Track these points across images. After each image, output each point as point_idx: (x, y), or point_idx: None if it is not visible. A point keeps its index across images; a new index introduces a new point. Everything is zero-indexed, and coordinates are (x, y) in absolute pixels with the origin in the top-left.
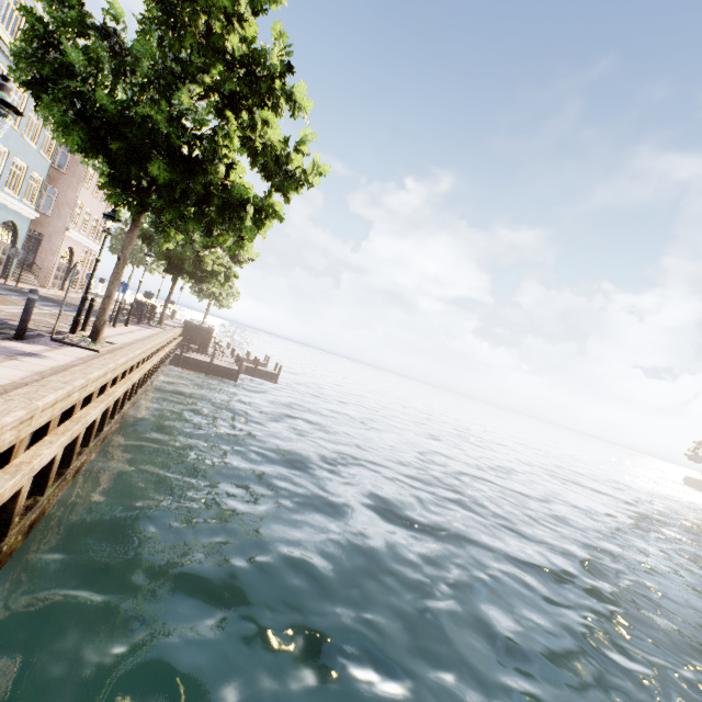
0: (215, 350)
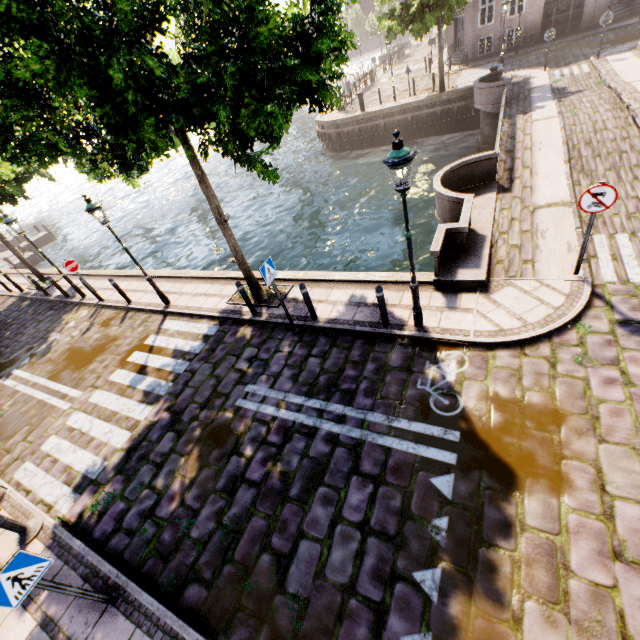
0: None
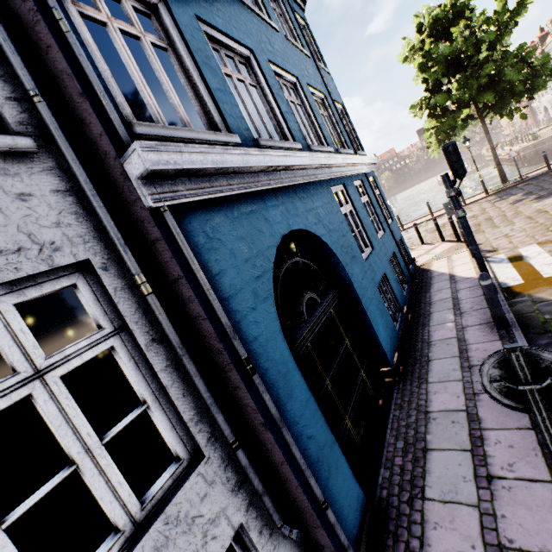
0: None
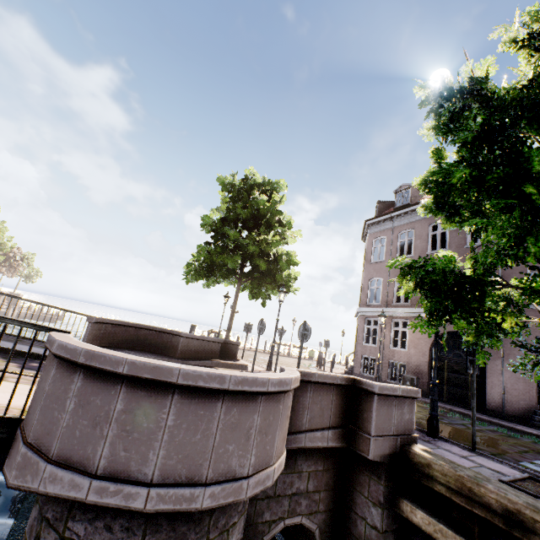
0: (4, 304)
